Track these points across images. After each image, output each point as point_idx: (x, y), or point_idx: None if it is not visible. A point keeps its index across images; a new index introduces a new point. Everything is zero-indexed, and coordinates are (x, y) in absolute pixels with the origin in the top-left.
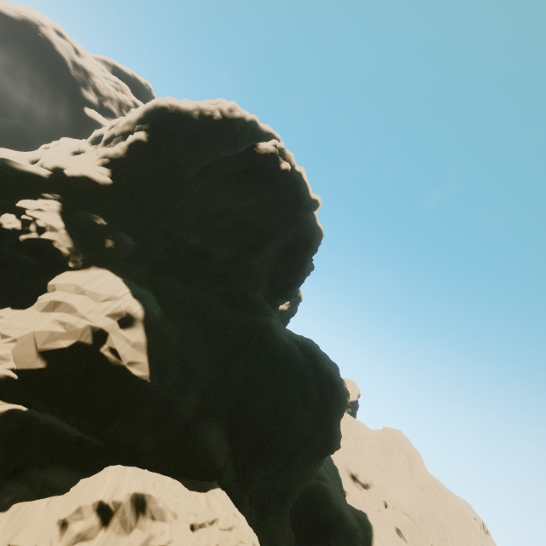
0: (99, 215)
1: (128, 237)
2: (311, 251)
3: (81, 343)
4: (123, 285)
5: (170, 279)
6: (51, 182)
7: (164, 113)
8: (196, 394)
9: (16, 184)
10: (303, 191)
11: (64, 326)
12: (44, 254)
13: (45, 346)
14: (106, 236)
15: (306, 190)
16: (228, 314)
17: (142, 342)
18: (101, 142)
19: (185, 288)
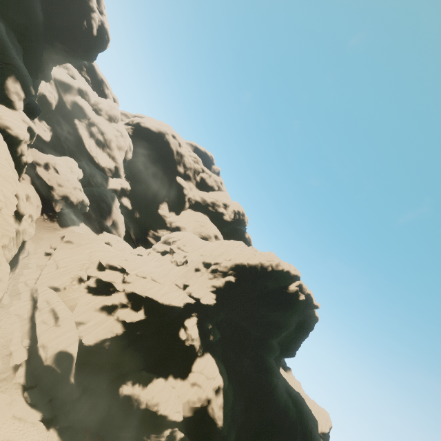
0: (209, 321)
1: (218, 332)
2: (309, 330)
3: (203, 404)
4: (216, 365)
5: (230, 352)
6: (194, 305)
7: (244, 267)
8: (235, 430)
9: (184, 310)
10: (309, 301)
11: (198, 394)
12: (191, 349)
13: (192, 404)
14: (210, 333)
15: (311, 301)
16: (255, 376)
17: (222, 402)
18: (209, 269)
19: (236, 358)
